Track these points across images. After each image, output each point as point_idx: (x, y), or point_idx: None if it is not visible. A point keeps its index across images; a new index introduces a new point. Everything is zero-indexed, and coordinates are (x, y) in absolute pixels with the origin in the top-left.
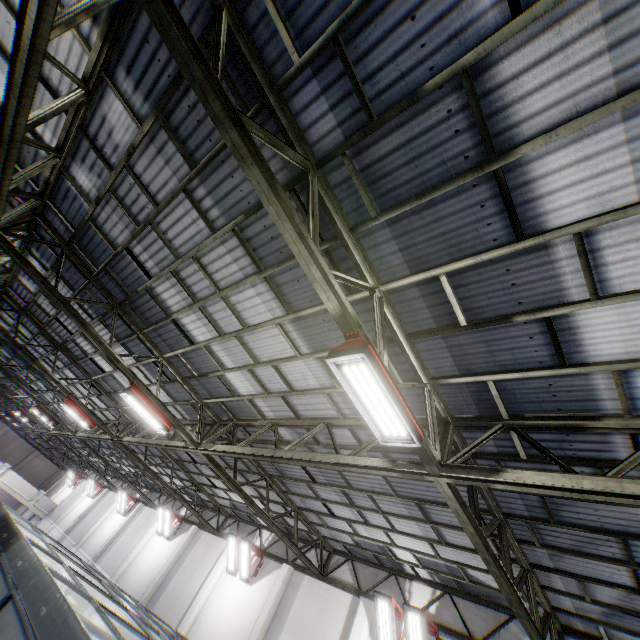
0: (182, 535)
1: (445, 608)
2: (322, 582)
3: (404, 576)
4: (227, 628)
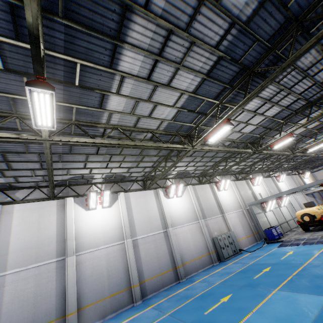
0: (185, 192)
1: (253, 176)
2: (239, 181)
3: (248, 173)
4: (232, 201)
